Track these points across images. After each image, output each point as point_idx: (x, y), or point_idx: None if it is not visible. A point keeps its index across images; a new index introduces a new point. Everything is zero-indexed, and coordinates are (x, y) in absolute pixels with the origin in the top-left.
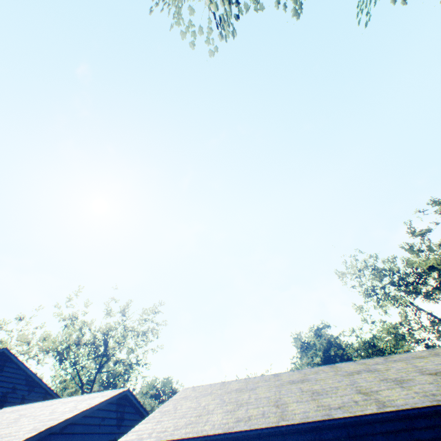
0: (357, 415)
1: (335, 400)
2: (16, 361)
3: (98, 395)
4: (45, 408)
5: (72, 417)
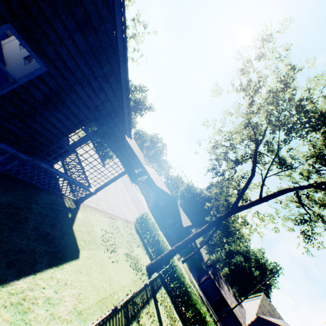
0: None
1: None
2: None
3: None
4: None
5: None
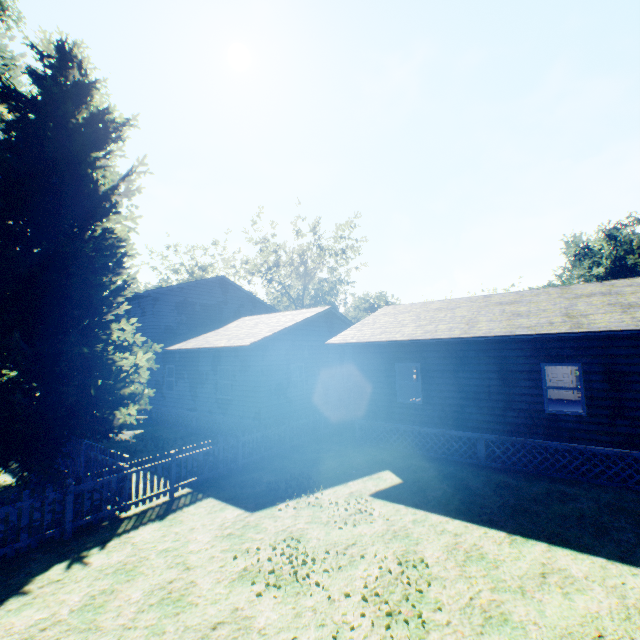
0: (540, 334)
1: (529, 322)
2: (234, 285)
3: (308, 312)
4: (271, 319)
5: (293, 326)
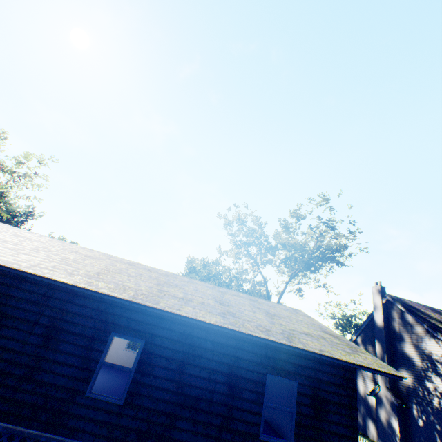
0: None
1: None
2: None
3: None
4: None
5: None
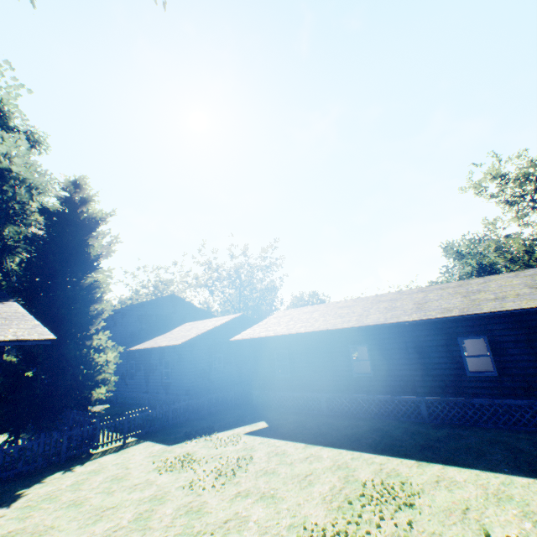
0: (339, 328)
1: (341, 321)
2: (181, 300)
3: (227, 318)
4: (203, 324)
5: (212, 329)
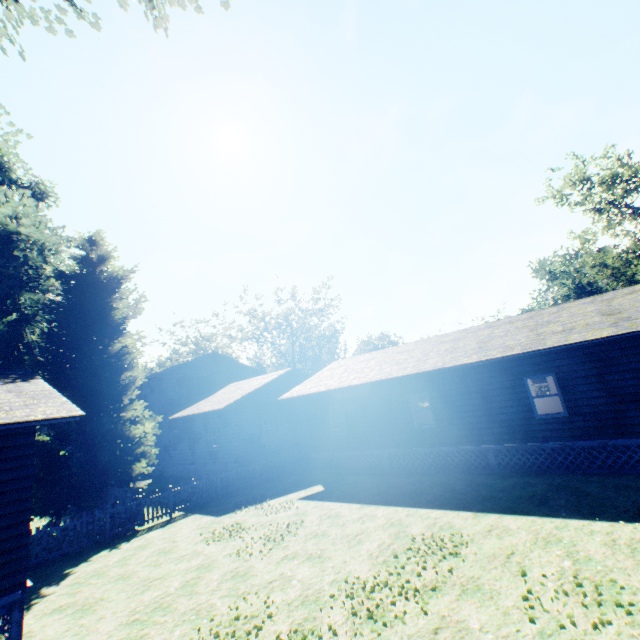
0: (394, 377)
1: (397, 368)
2: (224, 357)
3: (275, 374)
4: (249, 383)
5: (259, 388)
